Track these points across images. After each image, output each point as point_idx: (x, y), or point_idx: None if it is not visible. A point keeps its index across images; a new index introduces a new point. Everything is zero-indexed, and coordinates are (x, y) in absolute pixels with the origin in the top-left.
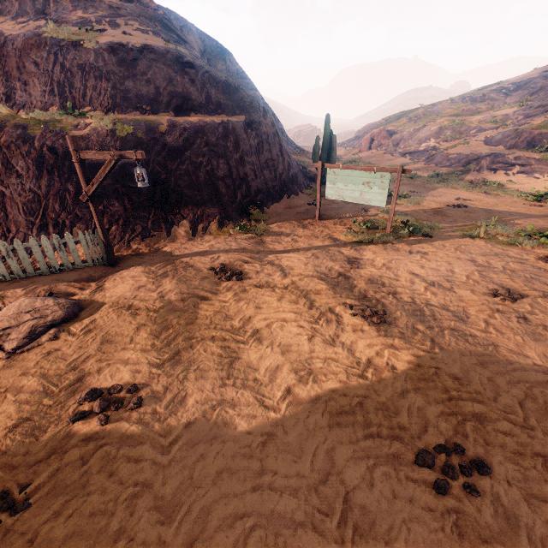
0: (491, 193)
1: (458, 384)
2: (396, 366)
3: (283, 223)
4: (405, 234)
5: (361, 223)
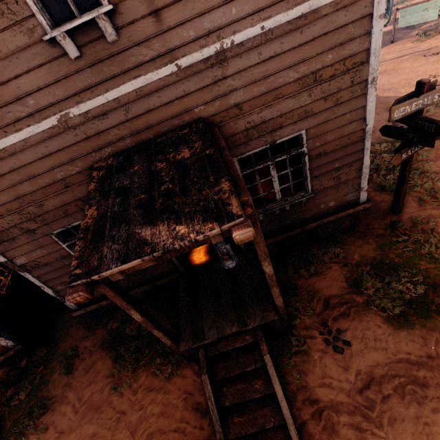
0: None
1: None
2: None
3: None
4: None
5: (421, 34)
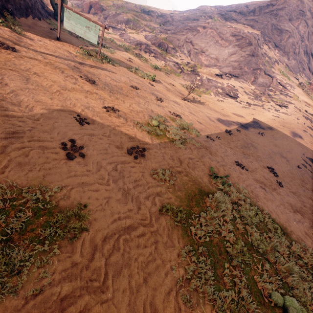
0: (142, 61)
1: (115, 100)
2: (98, 93)
3: (35, 33)
4: (105, 61)
5: (85, 50)
